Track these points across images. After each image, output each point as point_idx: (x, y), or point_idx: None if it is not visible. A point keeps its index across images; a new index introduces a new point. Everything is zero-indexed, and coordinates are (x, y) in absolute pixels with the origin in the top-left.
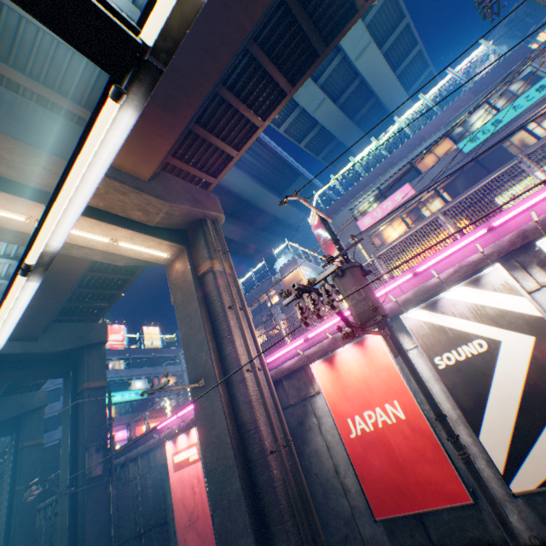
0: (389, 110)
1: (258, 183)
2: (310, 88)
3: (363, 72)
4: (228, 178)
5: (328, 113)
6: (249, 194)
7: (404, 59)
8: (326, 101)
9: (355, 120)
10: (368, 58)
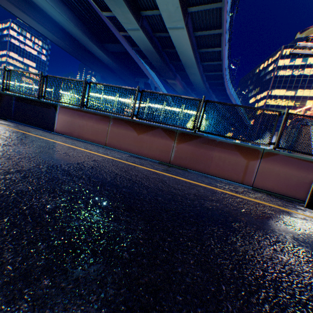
0: (183, 65)
1: (80, 27)
2: (129, 16)
3: (173, 38)
4: (46, 7)
5: (141, 38)
6: (69, 28)
7: (210, 47)
8: (140, 32)
9: (164, 50)
10: (180, 35)
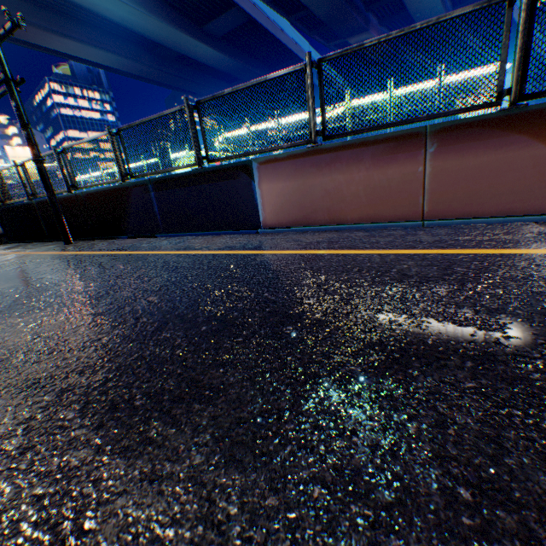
0: None
1: (157, 10)
2: None
3: None
4: None
5: None
6: (140, 26)
7: None
8: None
9: None
10: None
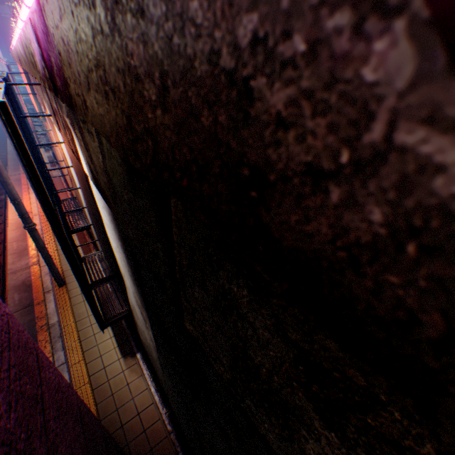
0: None
1: None
2: None
3: None
4: None
5: None
6: None
7: None
8: None
9: None
10: None
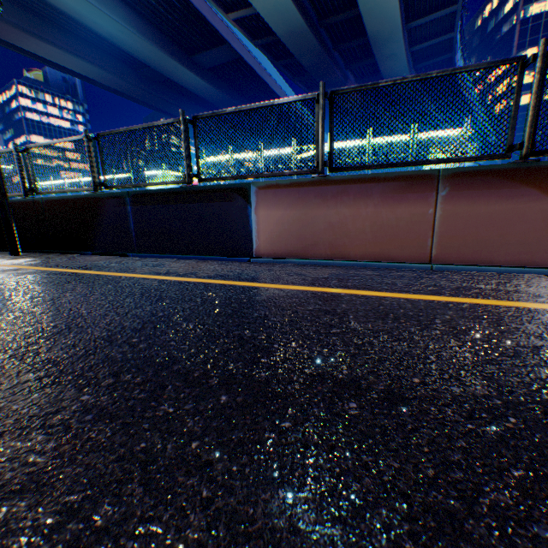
0: (371, 42)
1: (148, 33)
2: None
3: None
4: (82, 11)
5: (279, 9)
6: (128, 44)
7: None
8: None
9: (324, 23)
10: None
